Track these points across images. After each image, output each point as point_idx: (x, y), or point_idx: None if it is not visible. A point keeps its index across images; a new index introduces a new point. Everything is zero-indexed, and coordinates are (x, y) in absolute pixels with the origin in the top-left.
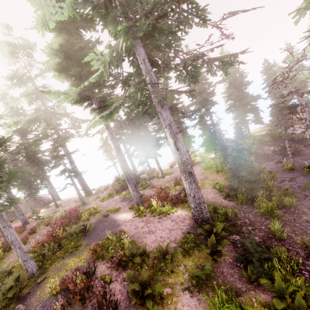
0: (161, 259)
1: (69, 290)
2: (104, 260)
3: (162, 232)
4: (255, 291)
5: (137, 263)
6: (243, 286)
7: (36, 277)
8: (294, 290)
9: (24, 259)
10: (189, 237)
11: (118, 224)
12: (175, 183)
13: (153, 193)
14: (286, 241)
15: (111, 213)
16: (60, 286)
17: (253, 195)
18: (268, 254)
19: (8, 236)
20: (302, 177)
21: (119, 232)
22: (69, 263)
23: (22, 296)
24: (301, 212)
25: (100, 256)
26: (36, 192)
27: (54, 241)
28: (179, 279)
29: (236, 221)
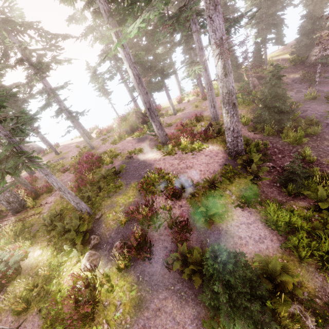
0: (208, 188)
1: (138, 220)
2: (155, 194)
3: (200, 166)
4: (294, 200)
5: (188, 193)
6: (283, 199)
7: (91, 215)
8: (328, 196)
9: (77, 202)
10: (228, 168)
11: (149, 163)
12: (195, 120)
13: (172, 131)
14: (314, 163)
15: (135, 154)
16: (125, 218)
17: (281, 126)
18: (308, 173)
19: (53, 183)
20: (323, 106)
21: (156, 170)
22: (118, 200)
23: (89, 230)
24: (322, 139)
25: (149, 192)
26: (22, 140)
27: (88, 185)
28: (228, 200)
29: (266, 151)
